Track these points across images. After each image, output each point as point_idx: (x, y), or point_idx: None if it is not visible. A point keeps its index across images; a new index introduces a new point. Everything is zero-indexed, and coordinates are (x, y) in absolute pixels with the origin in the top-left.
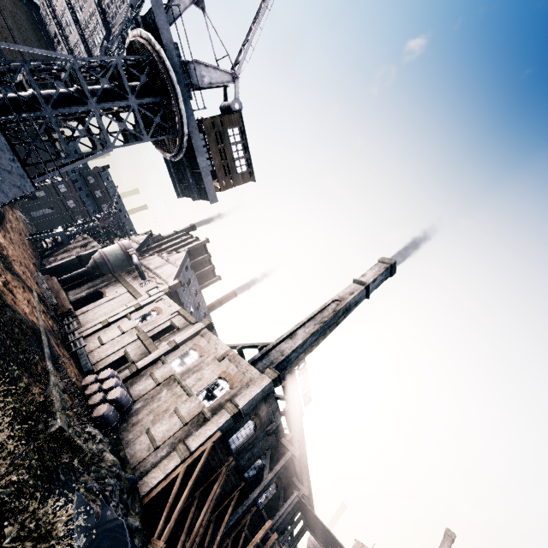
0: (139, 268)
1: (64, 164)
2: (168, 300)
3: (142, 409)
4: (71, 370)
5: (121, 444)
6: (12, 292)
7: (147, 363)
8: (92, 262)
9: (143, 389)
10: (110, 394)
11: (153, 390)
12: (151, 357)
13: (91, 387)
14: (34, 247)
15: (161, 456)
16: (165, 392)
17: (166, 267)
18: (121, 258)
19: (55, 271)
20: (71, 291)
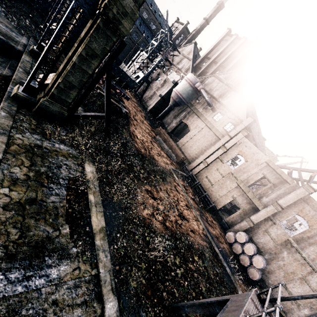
0: (211, 106)
1: (313, 295)
2: (250, 144)
3: (270, 262)
4: (220, 237)
5: (266, 287)
6: (184, 216)
7: (260, 220)
8: (173, 101)
9: (264, 243)
10: (254, 262)
11: (274, 247)
12: (261, 215)
13: (235, 247)
14: (132, 92)
15: (304, 314)
16: (286, 254)
17: (230, 96)
18: (191, 93)
19: (152, 111)
20: (164, 120)
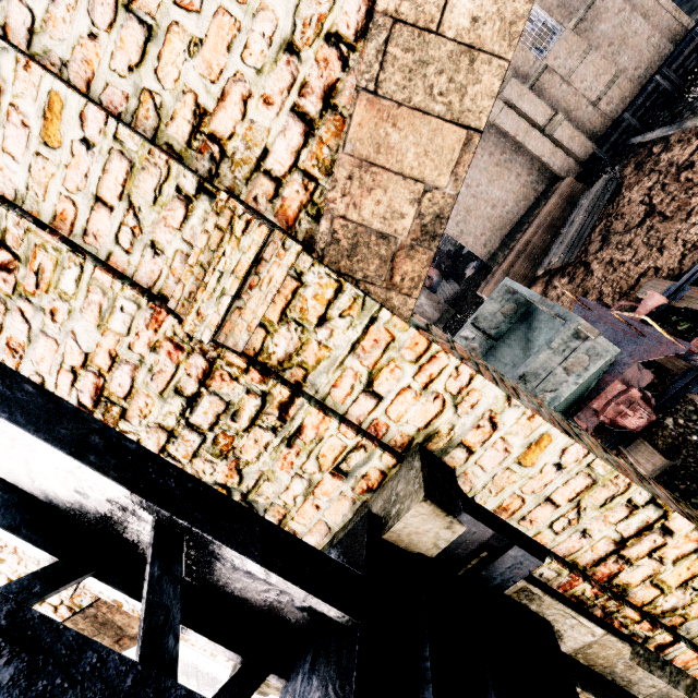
0: None
1: None
2: None
3: None
4: None
5: None
6: None
7: None
8: None
9: None
10: None
11: None
12: None
13: None
14: None
15: None
16: None
17: None
18: None
19: None
20: None
